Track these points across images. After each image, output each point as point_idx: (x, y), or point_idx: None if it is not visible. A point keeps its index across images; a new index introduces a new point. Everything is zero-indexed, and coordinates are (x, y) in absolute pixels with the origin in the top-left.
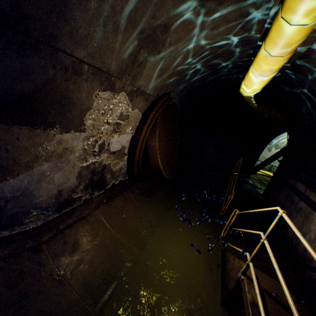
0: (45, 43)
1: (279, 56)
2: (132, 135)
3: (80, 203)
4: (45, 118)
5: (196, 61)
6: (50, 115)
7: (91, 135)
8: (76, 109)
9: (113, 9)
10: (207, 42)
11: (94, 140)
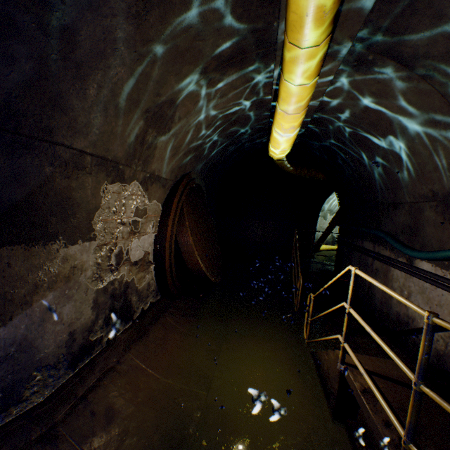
0: (40, 139)
1: (295, 113)
2: (154, 235)
3: (101, 348)
4: (44, 229)
5: (212, 132)
6: (51, 224)
7: (103, 243)
8: (81, 212)
9: (114, 93)
10: (219, 111)
11: (109, 250)
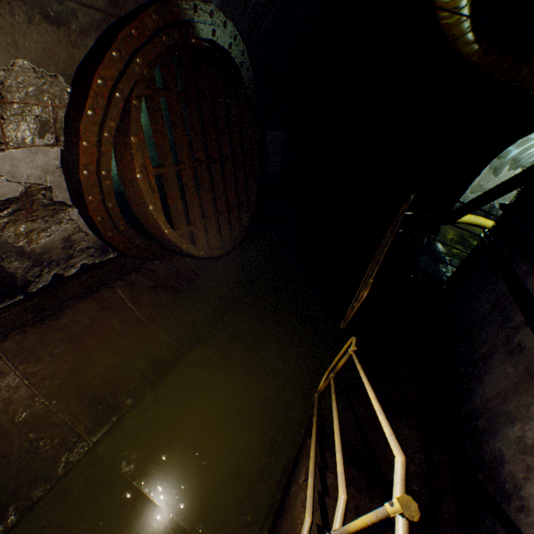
0: None
1: None
2: (60, 151)
3: None
4: None
5: None
6: None
7: None
8: None
9: None
10: None
11: None
